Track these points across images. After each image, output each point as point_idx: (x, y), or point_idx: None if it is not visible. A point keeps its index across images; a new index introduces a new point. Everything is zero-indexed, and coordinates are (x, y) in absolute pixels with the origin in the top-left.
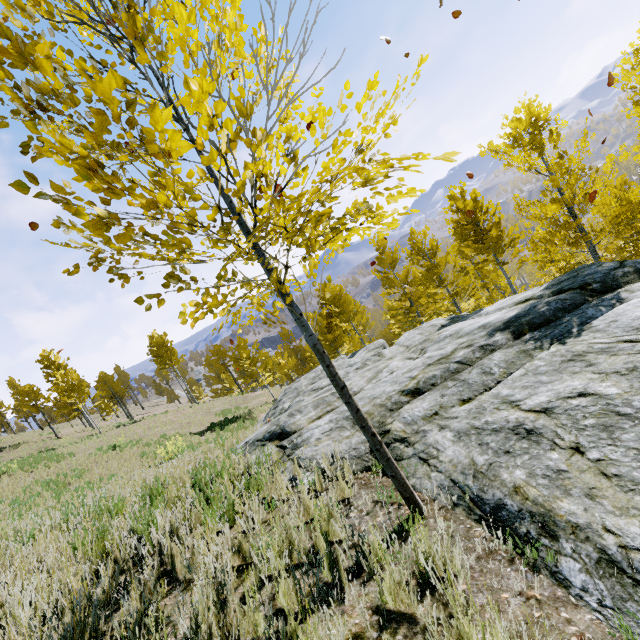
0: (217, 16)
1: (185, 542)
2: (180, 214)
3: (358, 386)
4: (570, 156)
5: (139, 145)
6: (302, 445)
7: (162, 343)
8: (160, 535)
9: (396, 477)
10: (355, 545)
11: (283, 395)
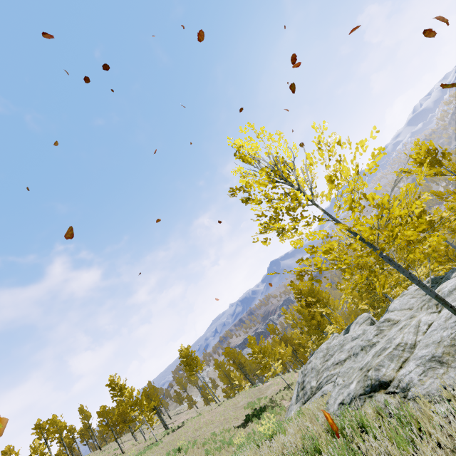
0: (358, 165)
1: (419, 449)
2: (327, 245)
3: (410, 339)
4: None
5: (315, 219)
6: (410, 387)
7: (188, 353)
8: (388, 452)
9: None
10: None
11: (303, 376)
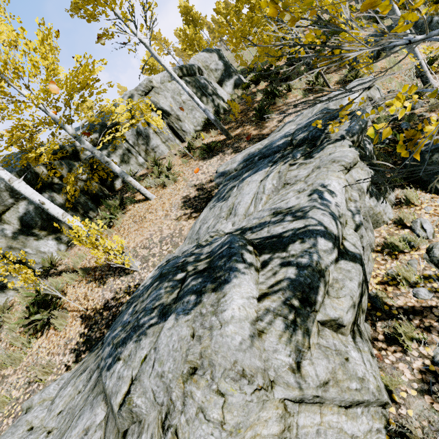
0: None
1: None
2: None
3: None
4: None
5: None
6: None
7: (187, 11)
8: None
9: None
10: None
11: None
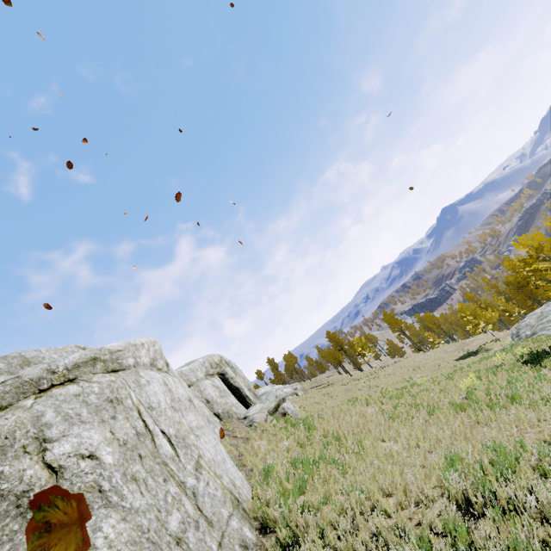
0: None
1: None
2: None
3: None
4: None
5: None
6: None
7: (391, 317)
8: None
9: None
10: None
11: (517, 330)
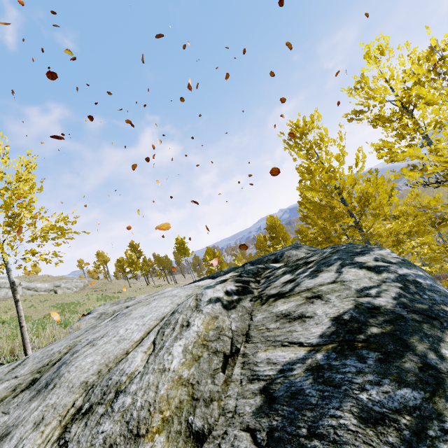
0: None
1: None
2: None
3: (139, 298)
4: (319, 156)
5: None
6: (80, 321)
7: (181, 243)
8: None
9: (23, 342)
10: (2, 361)
11: None
